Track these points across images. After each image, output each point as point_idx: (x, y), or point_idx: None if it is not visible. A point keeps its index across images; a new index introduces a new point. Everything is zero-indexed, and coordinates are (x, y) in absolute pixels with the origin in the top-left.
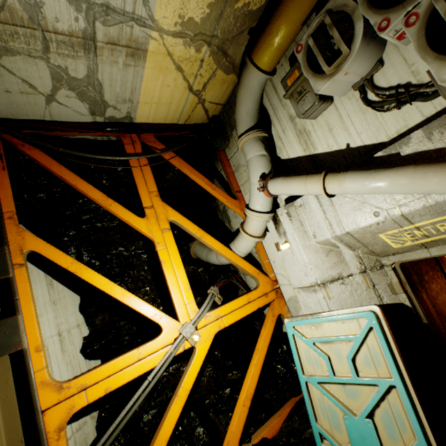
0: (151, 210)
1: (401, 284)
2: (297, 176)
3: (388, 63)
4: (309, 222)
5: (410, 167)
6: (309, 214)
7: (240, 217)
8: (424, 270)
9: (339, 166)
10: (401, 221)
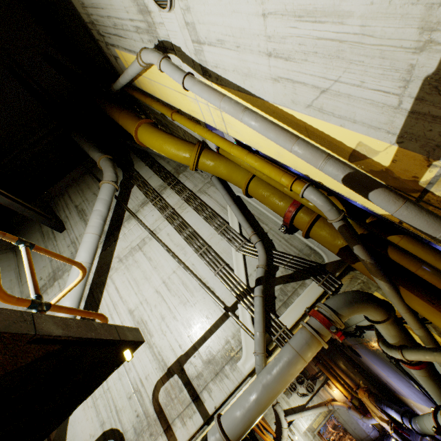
0: (266, 434)
1: (320, 438)
2: (294, 414)
3: (299, 389)
4: (298, 427)
5: (313, 408)
6: (298, 424)
7: (270, 436)
8: (320, 435)
9: (298, 409)
10: (314, 420)
